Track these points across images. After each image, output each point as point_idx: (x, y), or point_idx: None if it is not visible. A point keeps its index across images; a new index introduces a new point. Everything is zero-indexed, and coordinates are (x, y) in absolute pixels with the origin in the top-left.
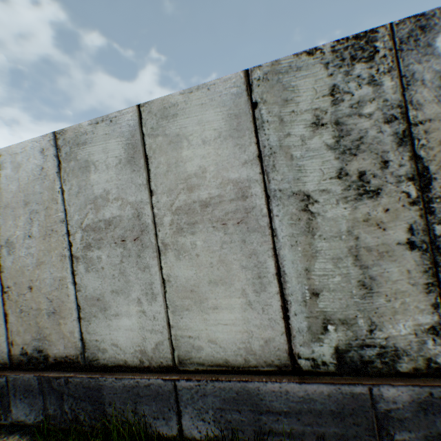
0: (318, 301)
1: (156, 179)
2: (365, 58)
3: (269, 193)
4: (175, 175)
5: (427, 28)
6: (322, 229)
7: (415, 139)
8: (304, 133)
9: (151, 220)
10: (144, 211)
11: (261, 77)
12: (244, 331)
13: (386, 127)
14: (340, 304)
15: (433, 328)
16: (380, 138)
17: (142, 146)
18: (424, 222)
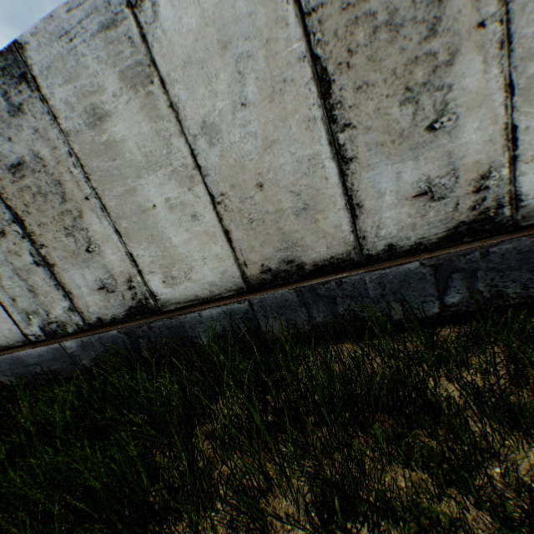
0: (19, 303)
1: None
2: None
3: None
4: None
5: None
6: None
7: (2, 194)
8: None
9: None
10: None
11: None
12: None
13: None
14: (28, 303)
15: (71, 308)
16: None
17: None
18: (36, 248)
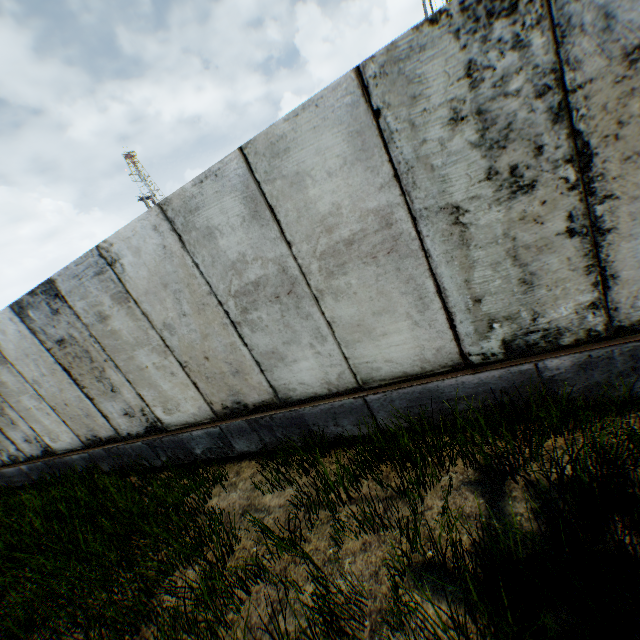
0: None
1: None
2: None
3: None
4: None
5: None
6: None
7: None
8: None
9: None
10: None
11: None
12: None
13: None
14: None
15: (18, 449)
16: None
17: None
18: None
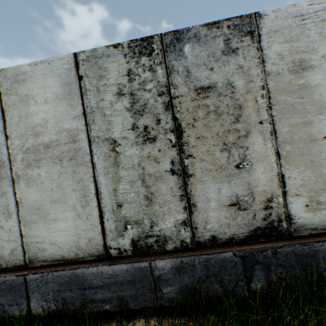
0: (121, 210)
1: (11, 127)
2: (147, 53)
3: (91, 138)
4: (25, 124)
5: (180, 39)
6: (123, 162)
7: (174, 107)
8: (112, 99)
9: (7, 158)
10: (2, 151)
11: (85, 59)
12: (75, 234)
13: (159, 98)
14: (134, 211)
15: (185, 222)
16: (156, 105)
17: (0, 102)
18: (180, 157)
